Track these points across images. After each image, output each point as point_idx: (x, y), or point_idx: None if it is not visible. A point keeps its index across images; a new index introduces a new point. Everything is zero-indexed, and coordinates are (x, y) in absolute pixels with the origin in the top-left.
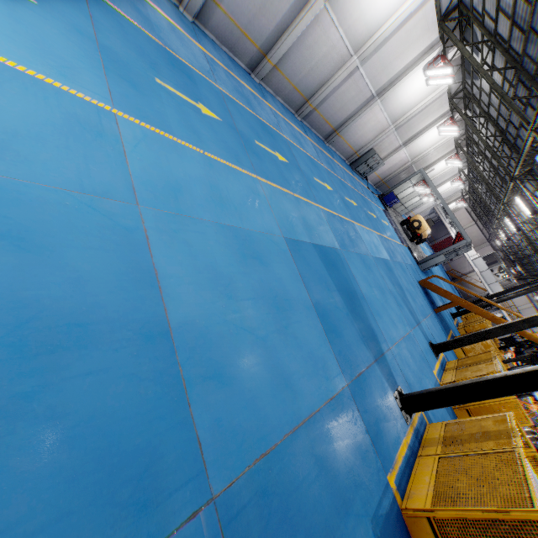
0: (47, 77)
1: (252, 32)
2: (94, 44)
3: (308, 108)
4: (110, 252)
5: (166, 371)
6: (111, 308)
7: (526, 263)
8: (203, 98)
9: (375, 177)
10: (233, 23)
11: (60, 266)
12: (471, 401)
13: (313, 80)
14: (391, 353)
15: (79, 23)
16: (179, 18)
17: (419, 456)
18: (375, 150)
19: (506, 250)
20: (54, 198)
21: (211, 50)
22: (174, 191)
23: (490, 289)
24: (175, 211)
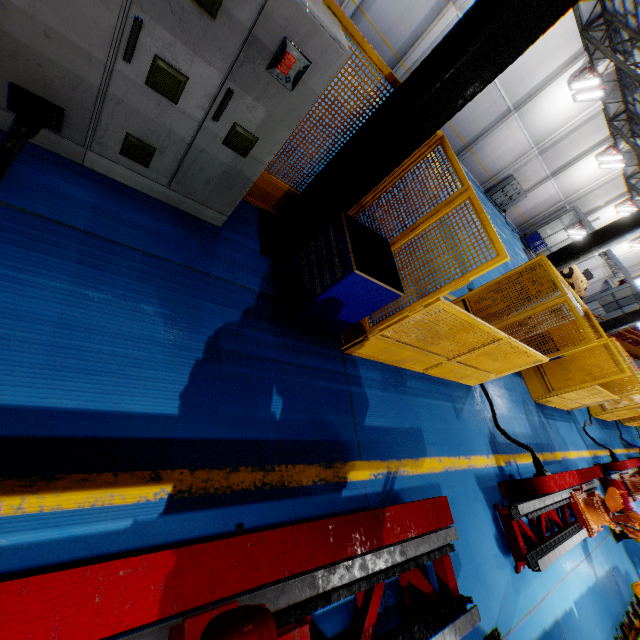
0: None
1: (390, 38)
2: None
3: None
4: None
5: None
6: None
7: None
8: None
9: (517, 216)
10: (375, 31)
11: None
12: None
13: None
14: (477, 279)
15: None
16: None
17: None
18: (515, 177)
19: None
20: None
21: (354, 48)
22: None
23: None
24: None
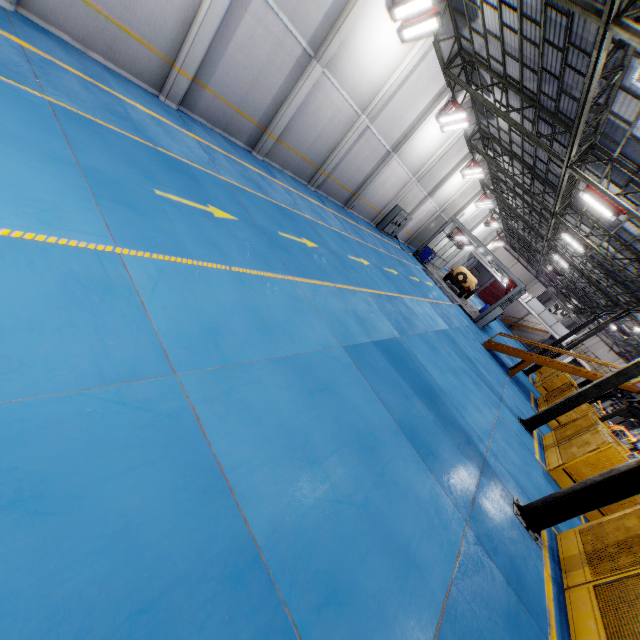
0: (27, 232)
1: (247, 108)
2: (76, 169)
3: (321, 176)
4: (158, 463)
5: (271, 623)
6: (179, 556)
7: (583, 296)
8: (212, 198)
9: (404, 234)
10: (224, 103)
11: (98, 519)
12: (608, 502)
13: (322, 146)
14: (491, 453)
15: (52, 146)
16: (162, 107)
17: (568, 589)
18: (400, 206)
19: (557, 284)
20: (69, 410)
21: (204, 136)
22: (211, 335)
23: (553, 331)
24: (219, 363)
